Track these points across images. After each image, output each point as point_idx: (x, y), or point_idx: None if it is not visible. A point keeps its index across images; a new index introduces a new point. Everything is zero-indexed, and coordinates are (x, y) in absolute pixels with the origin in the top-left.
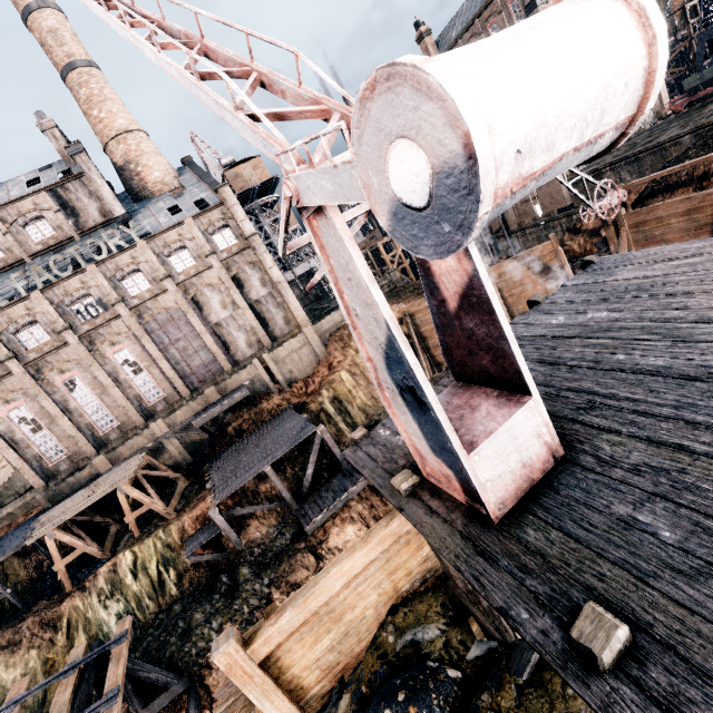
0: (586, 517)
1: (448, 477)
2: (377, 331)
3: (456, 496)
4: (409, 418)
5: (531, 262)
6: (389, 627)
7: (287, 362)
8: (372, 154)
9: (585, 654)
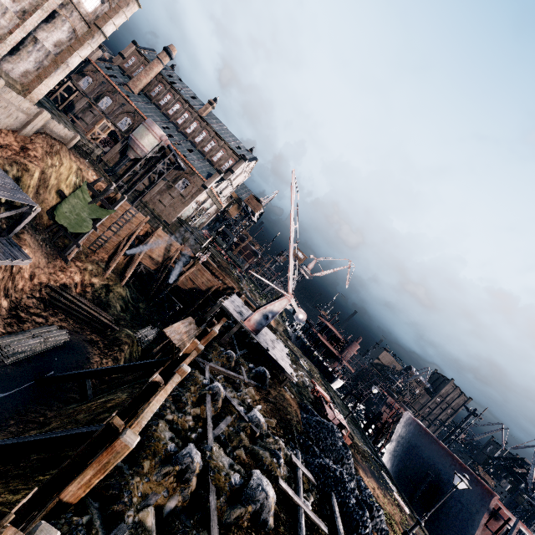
0: (262, 340)
1: (252, 327)
2: (275, 309)
3: (250, 329)
4: (259, 317)
5: (170, 244)
6: (216, 344)
7: (1, 104)
8: (301, 313)
9: (268, 350)
